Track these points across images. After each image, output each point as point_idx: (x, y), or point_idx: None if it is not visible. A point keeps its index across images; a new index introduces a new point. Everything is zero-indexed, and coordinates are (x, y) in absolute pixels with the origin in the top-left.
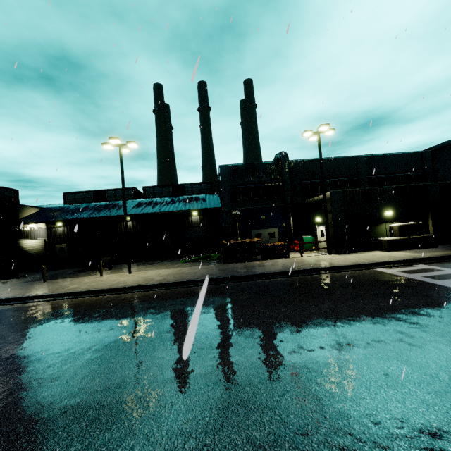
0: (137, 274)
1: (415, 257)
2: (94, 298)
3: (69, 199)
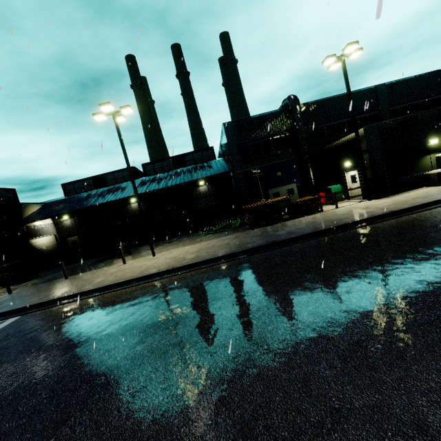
0: (162, 255)
1: None
2: (128, 290)
3: (69, 190)
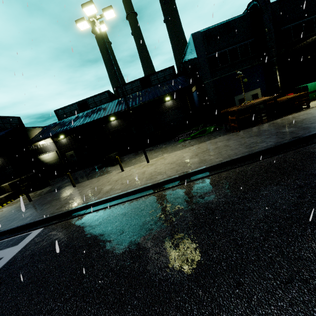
0: (156, 161)
1: None
2: (145, 200)
3: (60, 114)
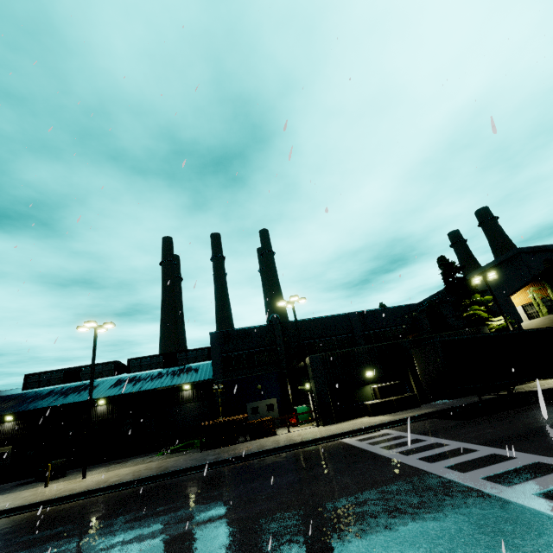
0: (92, 478)
1: (383, 421)
2: (27, 514)
3: (31, 381)
